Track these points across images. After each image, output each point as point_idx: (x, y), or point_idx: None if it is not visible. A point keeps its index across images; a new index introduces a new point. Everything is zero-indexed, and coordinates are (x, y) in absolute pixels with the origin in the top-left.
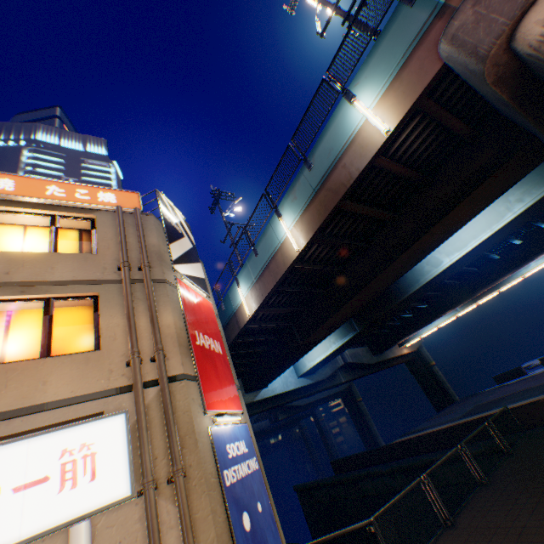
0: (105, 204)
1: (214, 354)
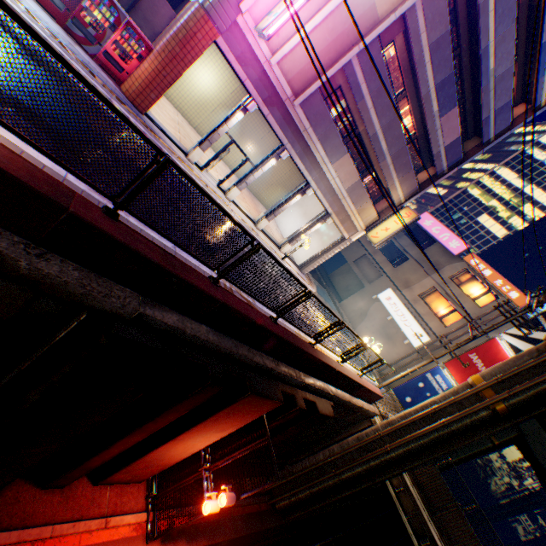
0: (507, 296)
1: (474, 366)
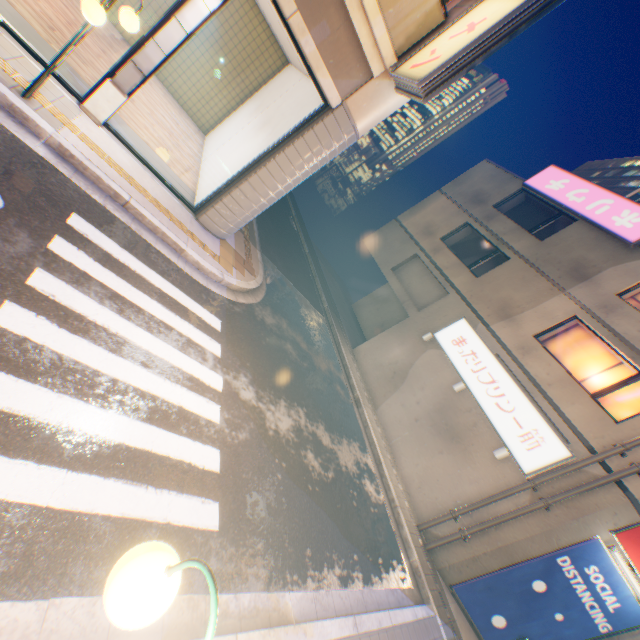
0: None
1: None
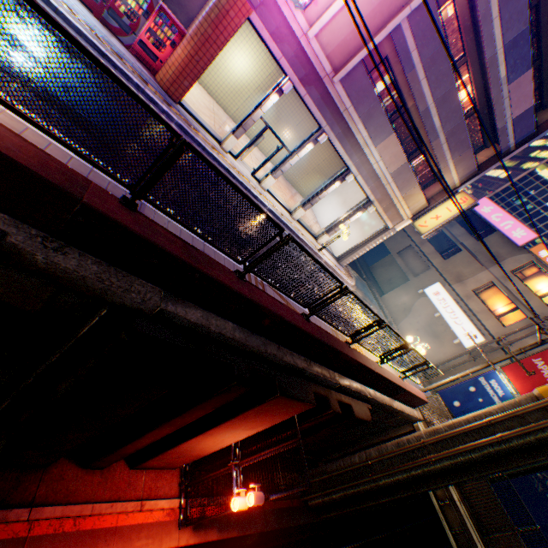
0: None
1: (538, 373)
